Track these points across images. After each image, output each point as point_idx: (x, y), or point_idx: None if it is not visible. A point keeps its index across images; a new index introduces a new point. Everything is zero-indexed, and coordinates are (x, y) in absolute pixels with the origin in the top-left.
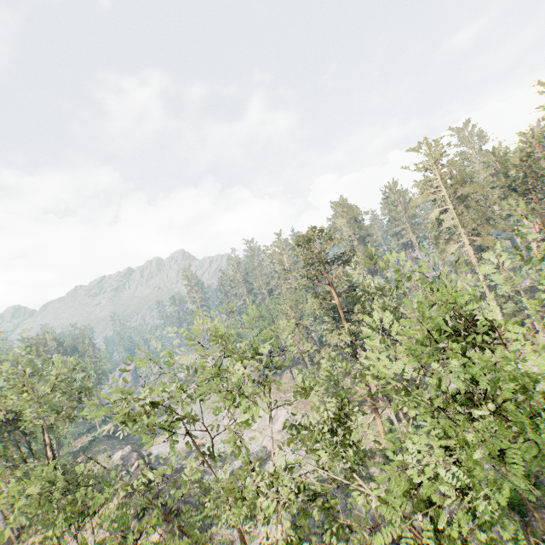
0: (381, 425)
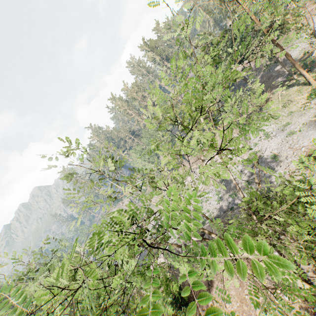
0: (306, 74)
